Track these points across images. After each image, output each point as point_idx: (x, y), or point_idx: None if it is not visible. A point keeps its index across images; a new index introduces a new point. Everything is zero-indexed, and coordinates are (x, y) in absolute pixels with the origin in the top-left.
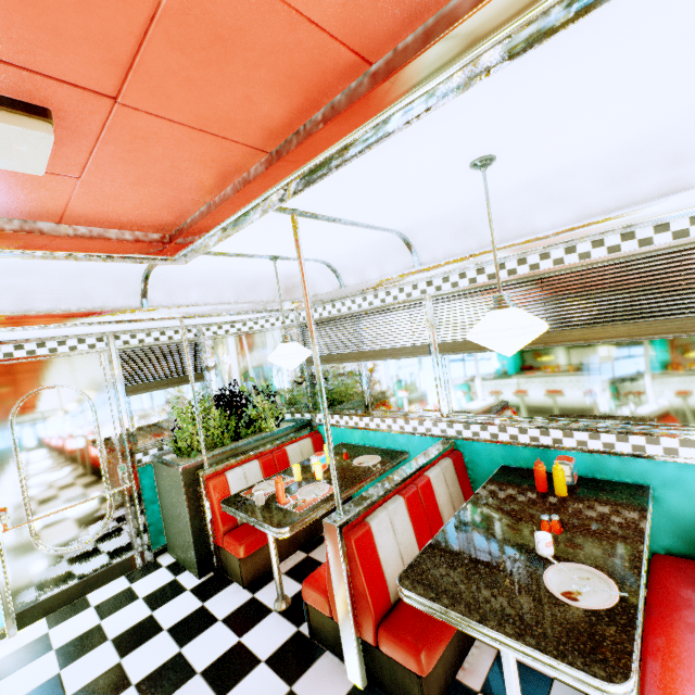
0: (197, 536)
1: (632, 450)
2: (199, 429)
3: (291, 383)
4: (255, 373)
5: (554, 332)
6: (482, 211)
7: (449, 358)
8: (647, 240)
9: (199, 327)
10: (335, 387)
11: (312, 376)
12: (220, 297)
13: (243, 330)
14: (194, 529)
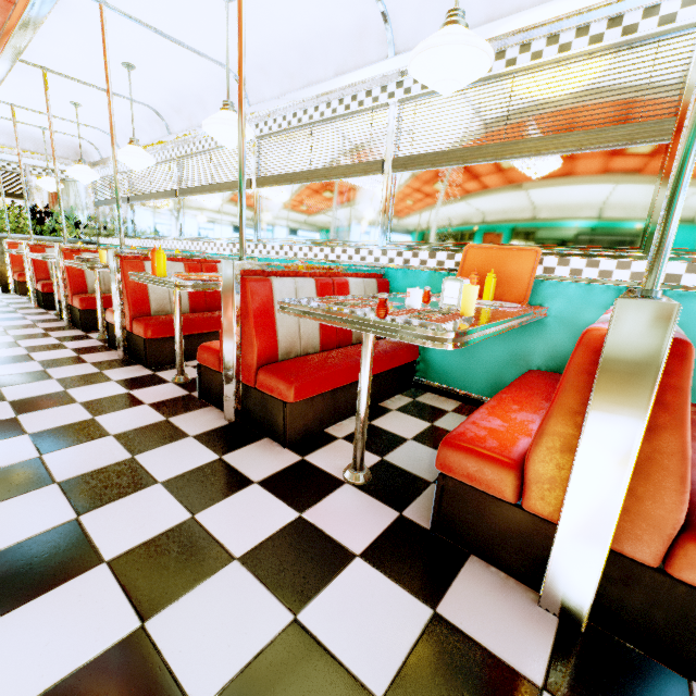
0: (2, 272)
1: (166, 247)
2: (5, 216)
3: (91, 219)
4: (70, 207)
5: (151, 194)
6: (125, 128)
7: (135, 206)
8: (167, 156)
9: (27, 166)
10: (107, 221)
11: (99, 214)
12: (23, 145)
13: (62, 177)
14: (0, 268)
